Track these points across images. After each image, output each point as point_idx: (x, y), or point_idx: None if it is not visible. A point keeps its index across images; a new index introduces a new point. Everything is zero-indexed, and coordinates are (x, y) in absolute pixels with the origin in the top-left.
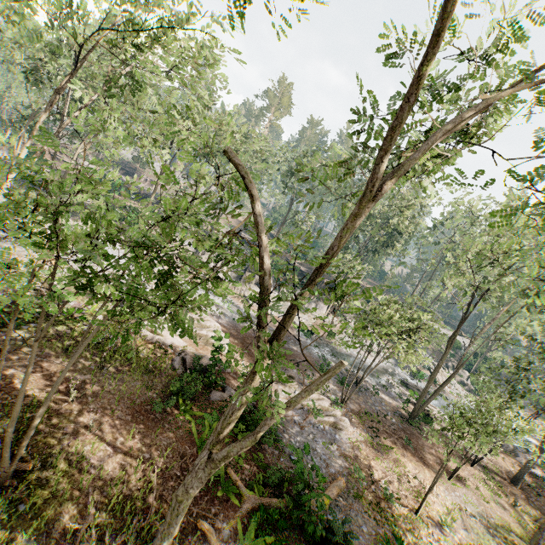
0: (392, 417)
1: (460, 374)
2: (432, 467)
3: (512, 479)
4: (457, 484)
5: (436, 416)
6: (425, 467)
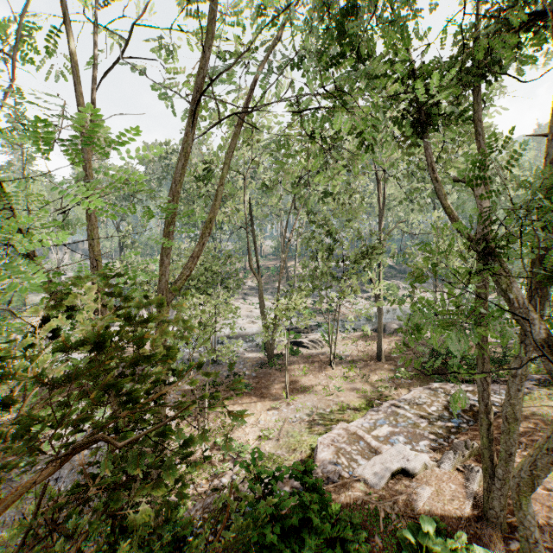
0: (248, 370)
1: (366, 291)
2: (272, 396)
3: (377, 356)
4: (299, 397)
5: (308, 343)
6: (259, 402)
